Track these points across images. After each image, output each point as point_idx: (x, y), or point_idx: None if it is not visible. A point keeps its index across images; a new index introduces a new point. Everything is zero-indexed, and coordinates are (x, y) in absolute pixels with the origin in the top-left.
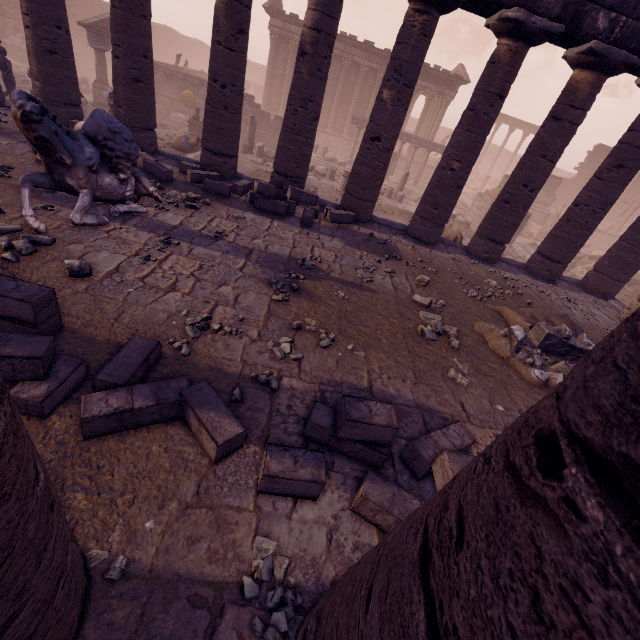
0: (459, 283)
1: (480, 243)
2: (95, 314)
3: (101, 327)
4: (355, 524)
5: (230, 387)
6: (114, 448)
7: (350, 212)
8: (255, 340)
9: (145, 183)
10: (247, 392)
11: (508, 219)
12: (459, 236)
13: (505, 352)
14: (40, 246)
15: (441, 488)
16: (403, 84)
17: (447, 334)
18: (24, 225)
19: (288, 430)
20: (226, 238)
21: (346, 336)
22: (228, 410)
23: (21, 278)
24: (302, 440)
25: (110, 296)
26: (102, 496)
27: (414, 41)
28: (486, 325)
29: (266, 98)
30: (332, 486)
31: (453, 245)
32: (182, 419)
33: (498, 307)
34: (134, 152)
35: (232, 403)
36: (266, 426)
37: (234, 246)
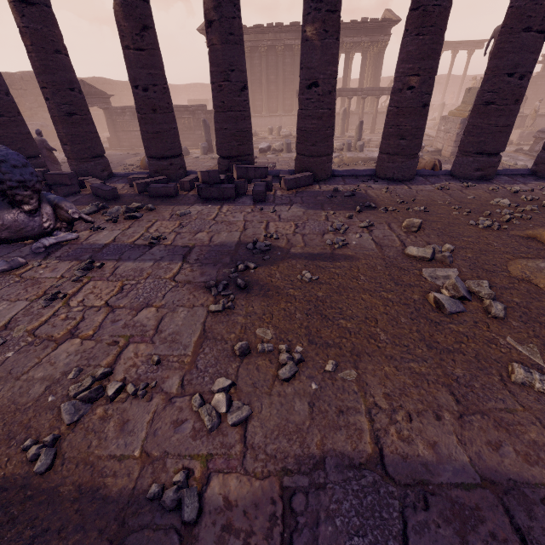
0: (460, 214)
1: (467, 161)
2: None
3: None
4: None
5: (103, 539)
6: None
7: (306, 173)
8: (173, 397)
9: (66, 207)
10: None
11: (497, 122)
12: (437, 163)
13: None
14: None
15: None
16: (326, 11)
17: (476, 295)
18: None
19: None
20: (163, 242)
21: (321, 345)
22: None
23: None
24: None
25: None
26: None
27: None
28: (529, 264)
29: None
30: None
31: (434, 174)
32: None
33: (529, 231)
34: (30, 177)
35: None
36: None
37: (171, 249)
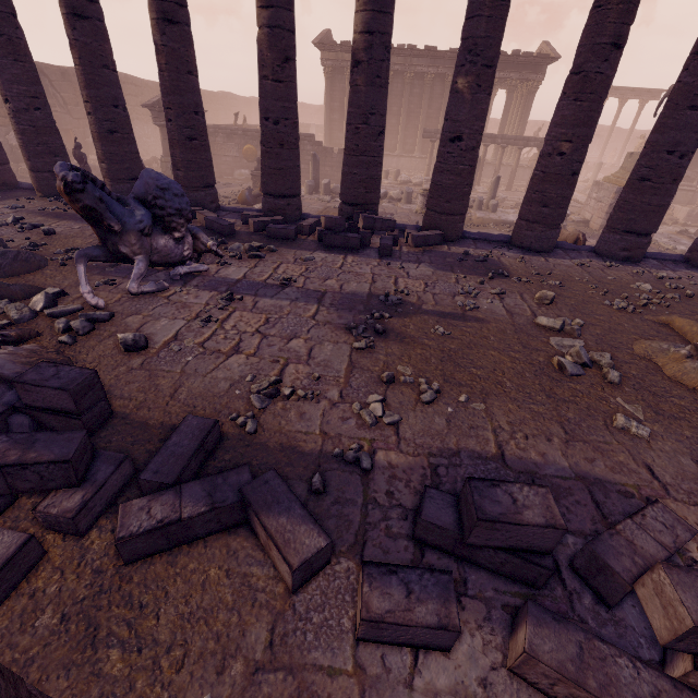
0: (596, 294)
1: (614, 239)
2: (149, 392)
3: (155, 408)
4: (519, 697)
5: (308, 472)
6: (161, 575)
7: (436, 231)
8: (336, 403)
9: (203, 239)
10: (331, 477)
11: (651, 201)
12: (581, 236)
13: (695, 380)
14: (98, 323)
15: (666, 635)
16: (481, 65)
17: (597, 364)
18: (85, 303)
19: (392, 531)
20: (294, 284)
21: (454, 384)
22: (304, 511)
23: (76, 361)
24: (414, 546)
25: (166, 369)
26: (142, 654)
27: (488, 10)
28: (653, 345)
29: (327, 135)
30: (470, 624)
31: (575, 248)
32: (248, 524)
33: (663, 317)
34: (186, 206)
35: (312, 495)
36: (360, 527)
37: (304, 291)
